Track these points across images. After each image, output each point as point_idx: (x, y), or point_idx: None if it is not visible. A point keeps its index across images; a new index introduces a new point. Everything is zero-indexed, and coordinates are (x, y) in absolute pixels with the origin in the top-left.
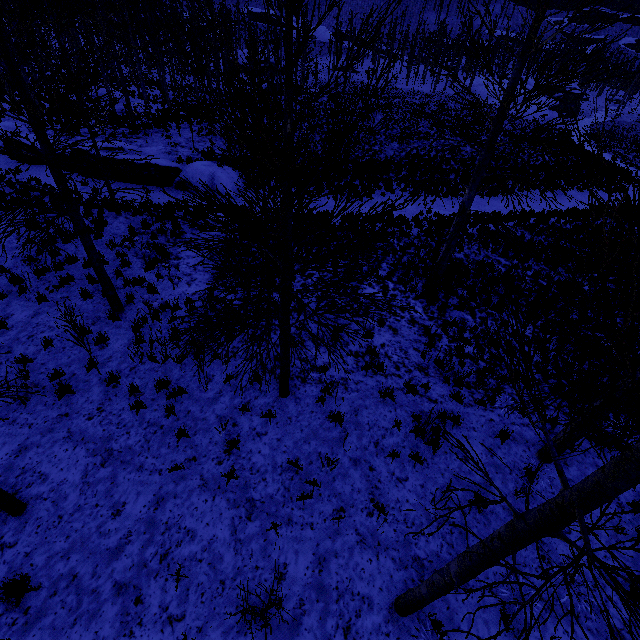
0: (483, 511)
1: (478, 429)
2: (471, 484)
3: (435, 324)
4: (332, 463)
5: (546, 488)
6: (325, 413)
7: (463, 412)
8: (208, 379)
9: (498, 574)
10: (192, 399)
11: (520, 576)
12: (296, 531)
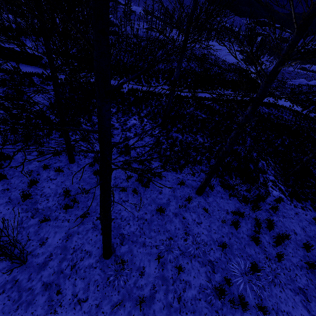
0: (162, 214)
1: (171, 181)
2: (160, 203)
3: (163, 138)
4: (87, 192)
5: (196, 205)
6: (93, 171)
7: (165, 174)
8: (29, 153)
9: (162, 240)
10: (16, 162)
11: (172, 240)
12: (59, 223)
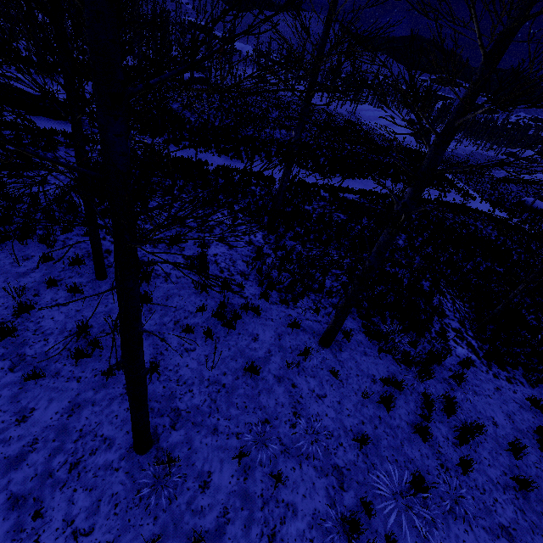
0: (255, 377)
1: (276, 320)
2: (253, 357)
3: (269, 247)
4: None
5: (317, 365)
6: None
7: (267, 307)
8: (26, 258)
9: (249, 424)
10: None
11: (268, 425)
12: (60, 383)
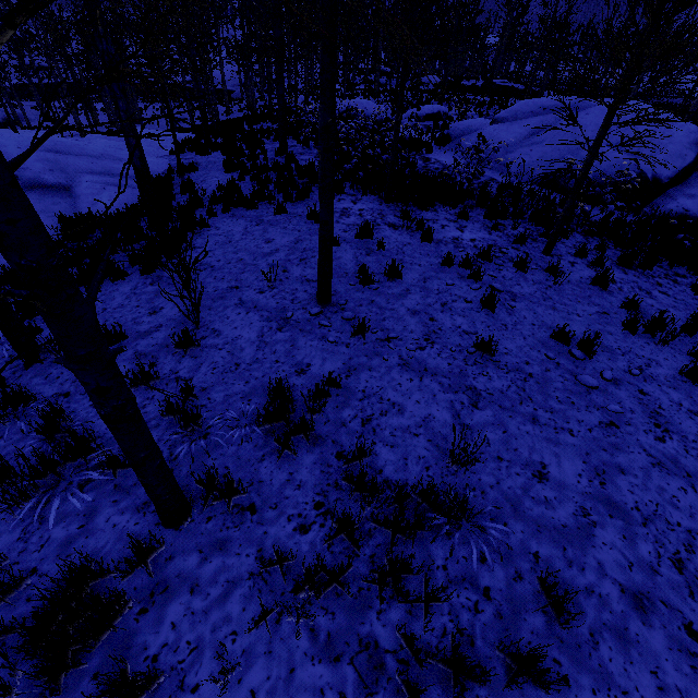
0: None
1: None
2: None
3: None
4: None
5: None
6: None
7: None
8: None
9: None
10: None
11: None
12: None
